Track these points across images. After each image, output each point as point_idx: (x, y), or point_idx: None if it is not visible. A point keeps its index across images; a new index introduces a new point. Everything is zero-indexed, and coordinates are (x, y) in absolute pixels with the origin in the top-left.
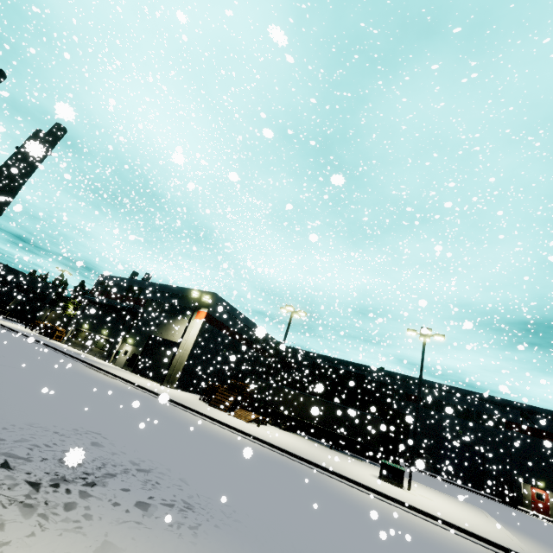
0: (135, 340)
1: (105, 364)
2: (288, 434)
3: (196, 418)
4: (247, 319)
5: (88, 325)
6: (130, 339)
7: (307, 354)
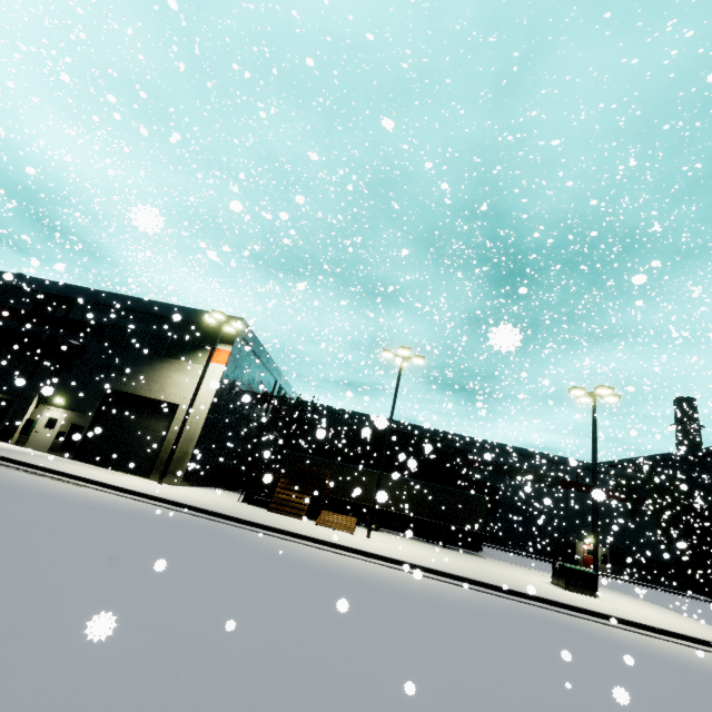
0: (71, 400)
1: (15, 449)
2: (390, 537)
3: (318, 552)
4: (273, 363)
5: None
6: (59, 396)
7: (337, 412)
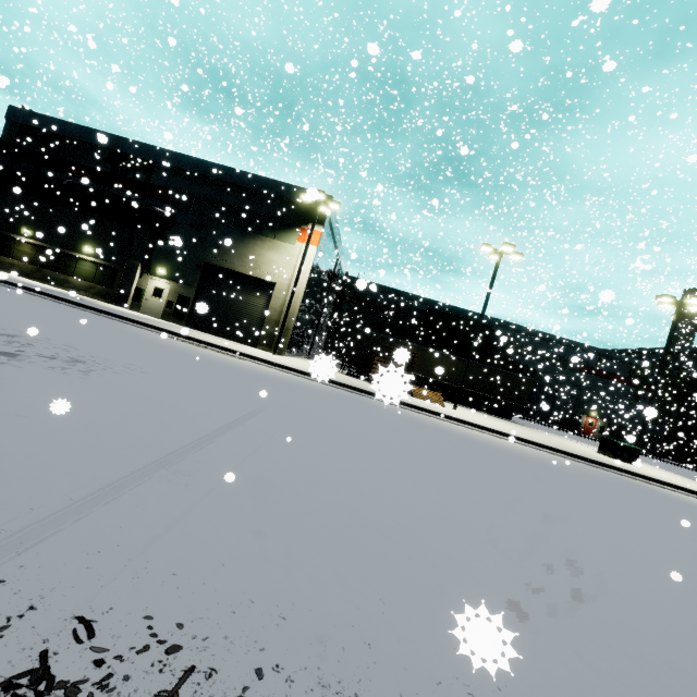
0: (172, 271)
1: (146, 317)
2: (459, 408)
3: (450, 425)
4: (340, 241)
5: (31, 229)
6: (160, 267)
7: (382, 290)
